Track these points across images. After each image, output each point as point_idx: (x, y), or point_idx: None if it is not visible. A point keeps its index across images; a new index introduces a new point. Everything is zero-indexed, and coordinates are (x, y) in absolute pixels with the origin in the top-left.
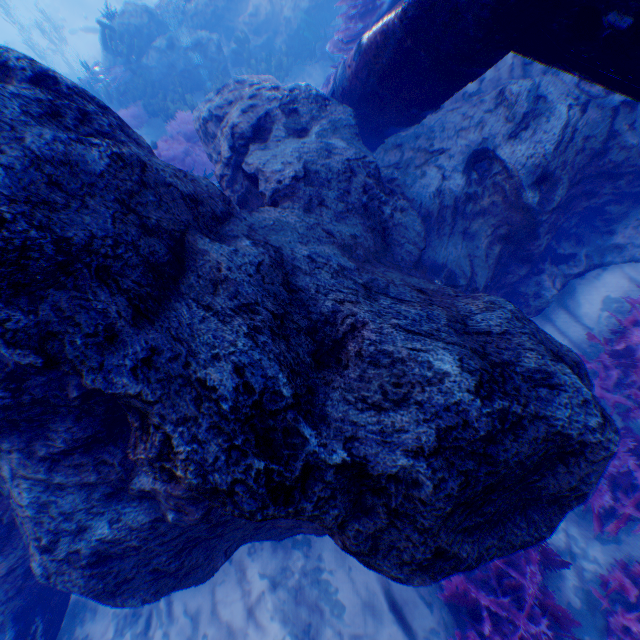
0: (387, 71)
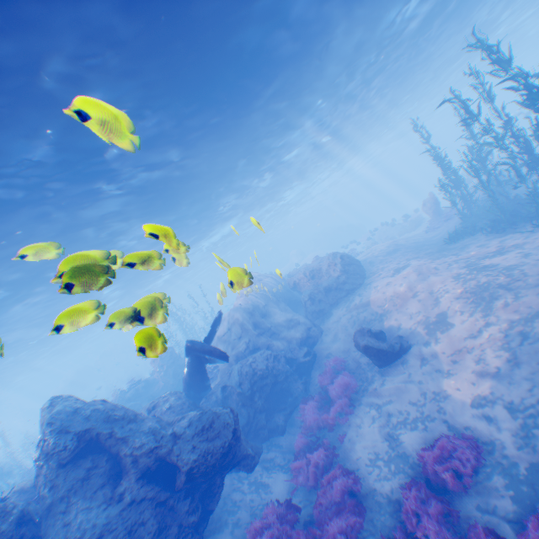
0: (189, 377)
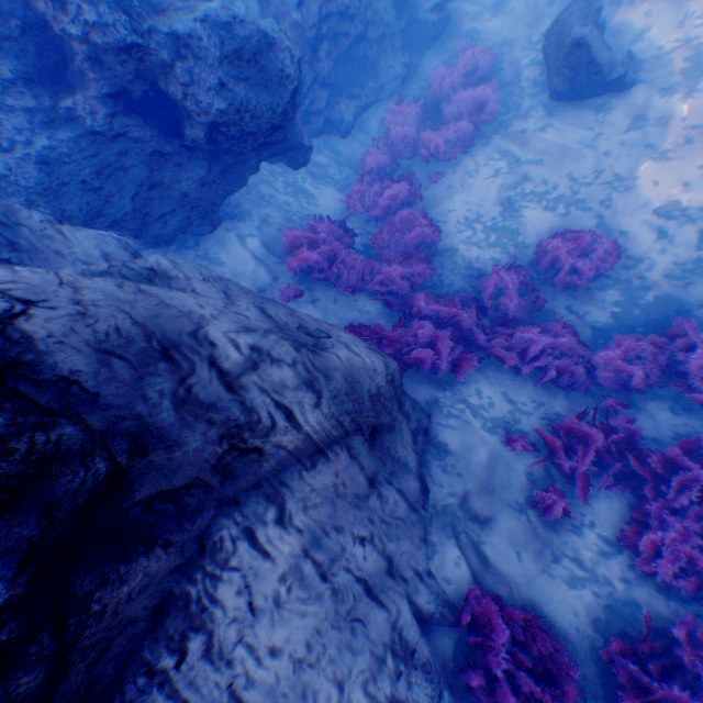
0: None
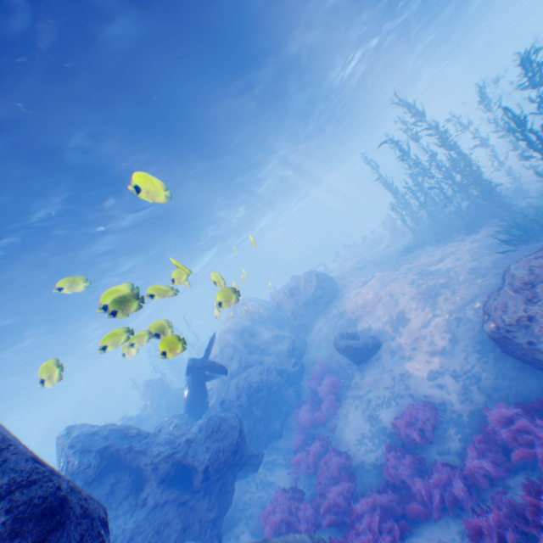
0: (190, 396)
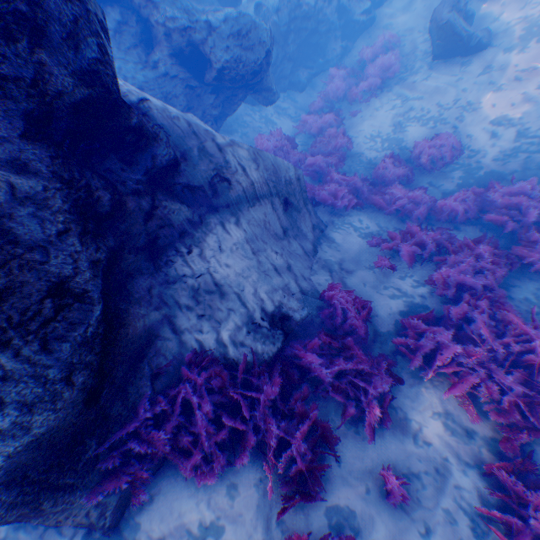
0: None
